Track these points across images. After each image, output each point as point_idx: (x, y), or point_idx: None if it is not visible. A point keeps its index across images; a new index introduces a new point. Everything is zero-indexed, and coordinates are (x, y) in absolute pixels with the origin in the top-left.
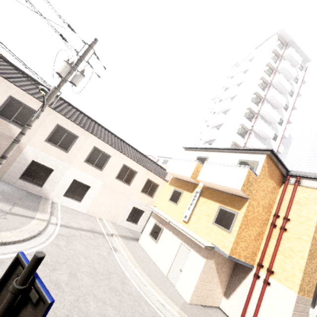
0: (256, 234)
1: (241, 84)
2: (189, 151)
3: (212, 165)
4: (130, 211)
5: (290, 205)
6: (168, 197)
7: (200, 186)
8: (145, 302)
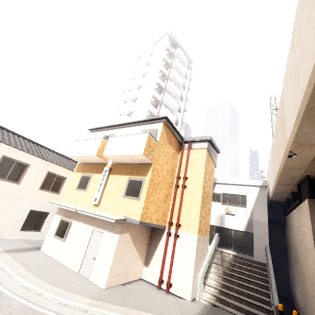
0: (164, 196)
1: (145, 75)
2: (96, 132)
3: (116, 138)
4: (25, 217)
5: (186, 165)
6: (76, 186)
7: (109, 164)
8: (35, 314)
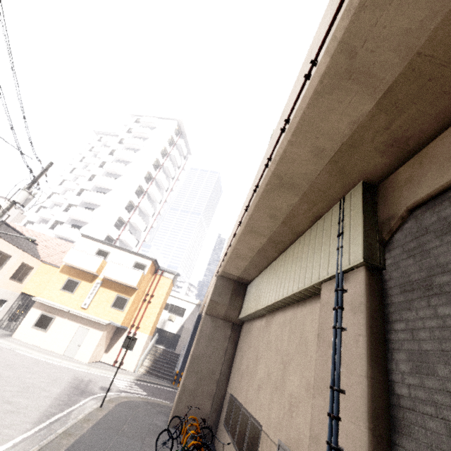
0: (135, 308)
1: (138, 151)
2: (89, 239)
3: (117, 265)
4: None
5: (155, 288)
6: (60, 286)
7: (101, 278)
8: (70, 368)
